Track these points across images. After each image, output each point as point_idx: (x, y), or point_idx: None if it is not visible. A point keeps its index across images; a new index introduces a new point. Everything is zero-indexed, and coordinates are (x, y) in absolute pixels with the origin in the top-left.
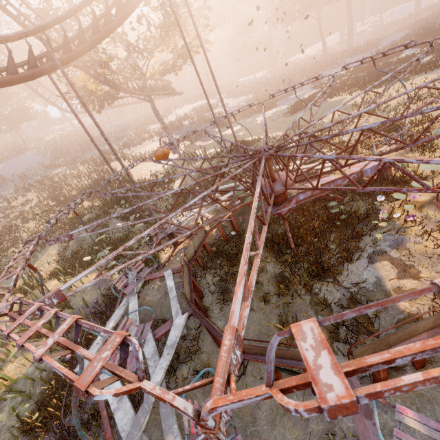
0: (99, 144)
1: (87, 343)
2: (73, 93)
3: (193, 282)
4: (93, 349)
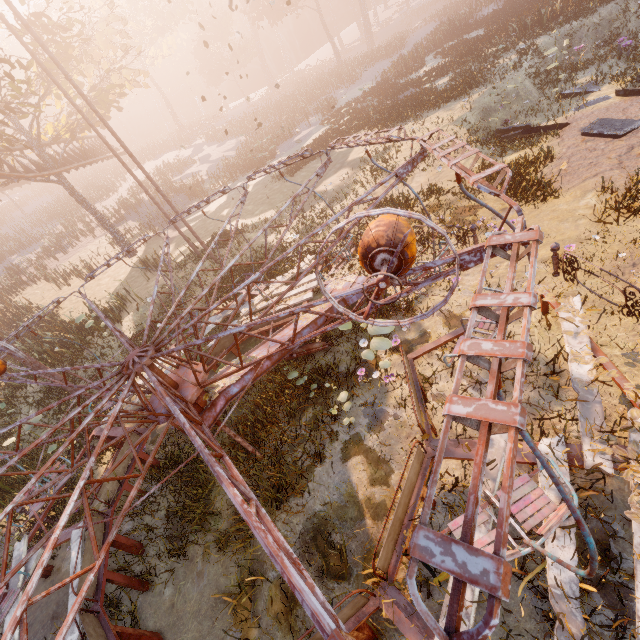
0: (3, 254)
1: None
2: None
3: (115, 542)
4: None
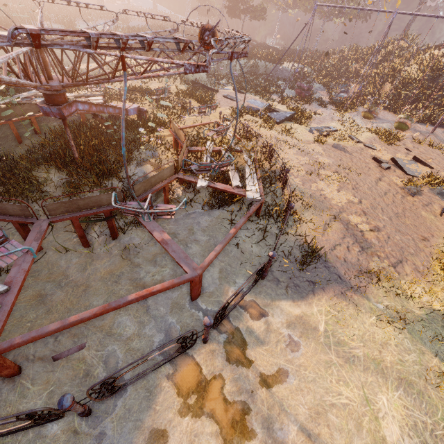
0: None
1: None
2: None
3: None
4: None
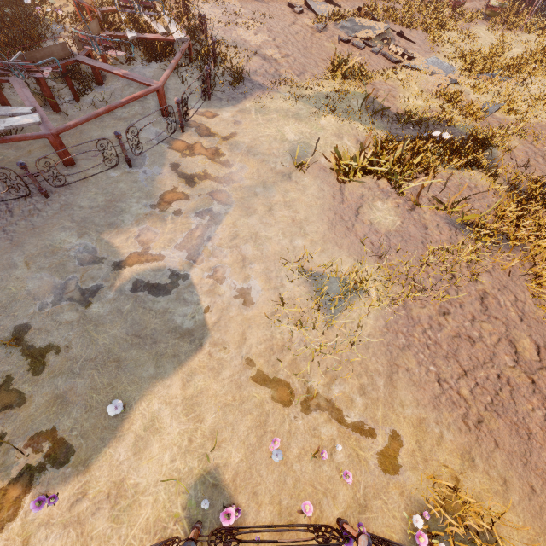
0: None
1: None
2: None
3: None
4: None
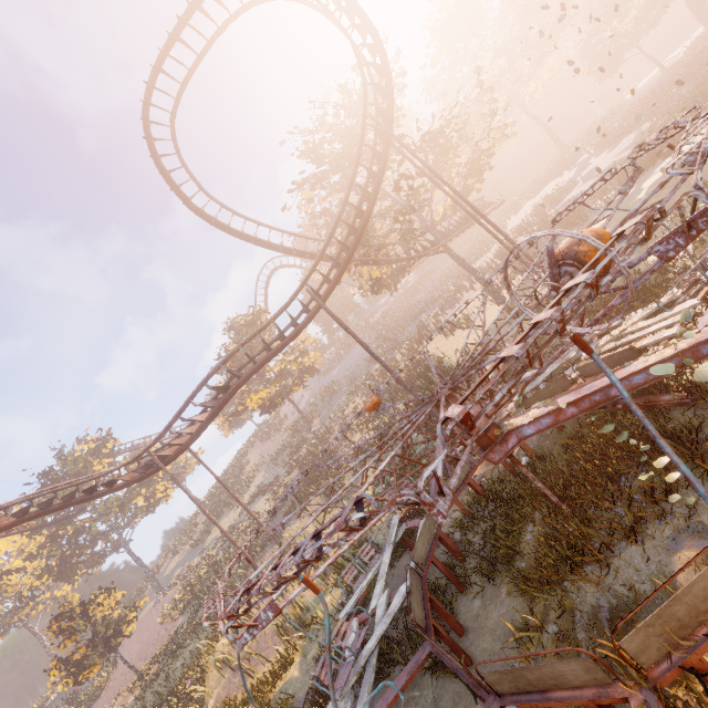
0: (417, 314)
1: (368, 592)
2: (364, 287)
3: (442, 539)
4: (352, 599)
